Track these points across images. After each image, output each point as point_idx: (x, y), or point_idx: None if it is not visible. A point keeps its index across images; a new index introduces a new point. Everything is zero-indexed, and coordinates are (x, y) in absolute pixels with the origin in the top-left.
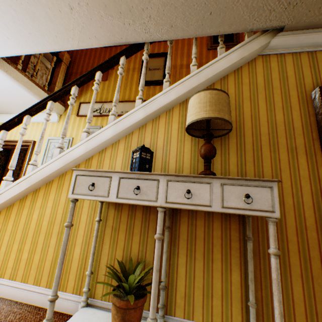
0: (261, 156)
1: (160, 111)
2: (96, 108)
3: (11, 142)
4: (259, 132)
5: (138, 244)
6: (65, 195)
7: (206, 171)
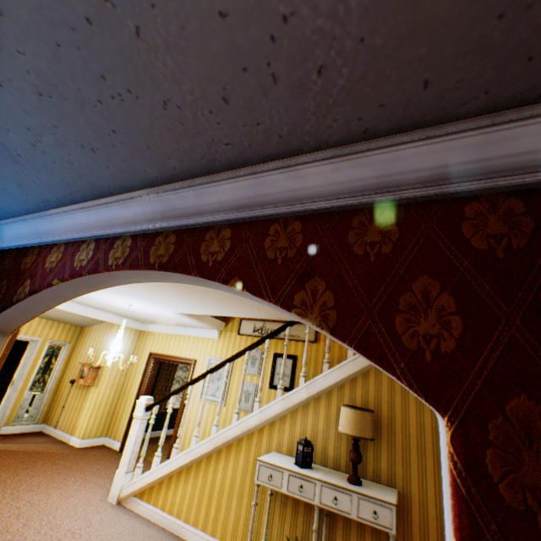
0: (409, 458)
1: (320, 393)
2: (257, 327)
3: (173, 358)
4: (408, 431)
5: (302, 522)
6: (242, 460)
7: (352, 477)
